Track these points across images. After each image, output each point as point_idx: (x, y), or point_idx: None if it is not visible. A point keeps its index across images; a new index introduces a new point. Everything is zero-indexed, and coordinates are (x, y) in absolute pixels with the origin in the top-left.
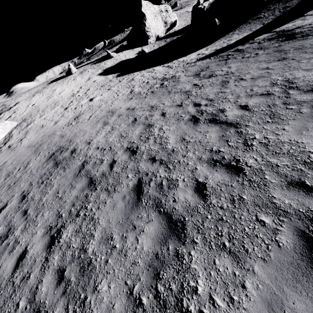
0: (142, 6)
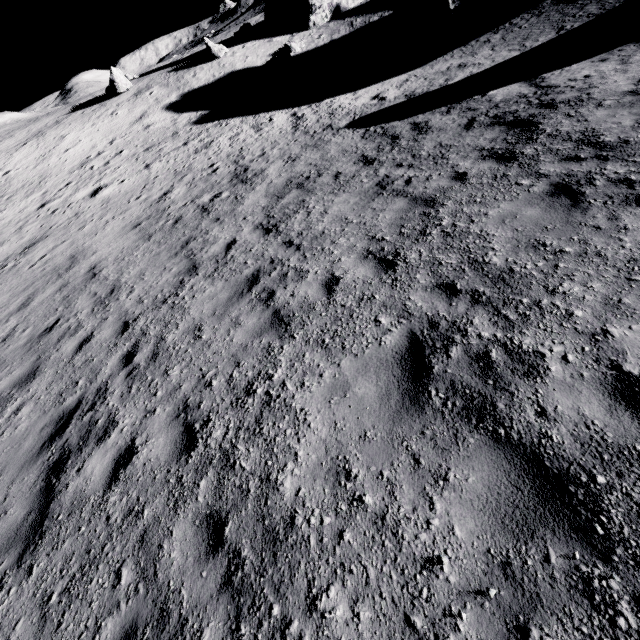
0: None
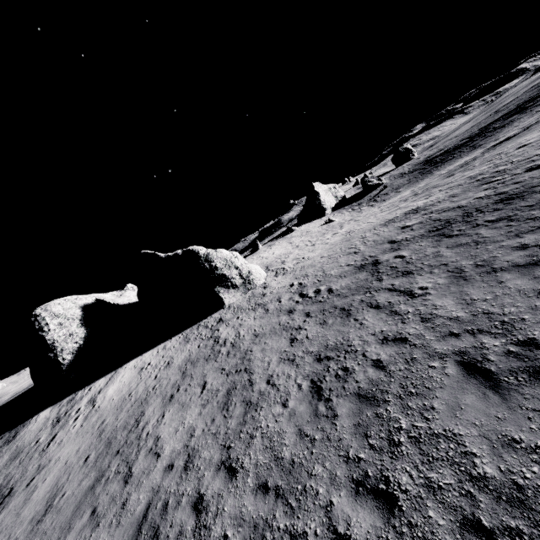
0: (314, 186)
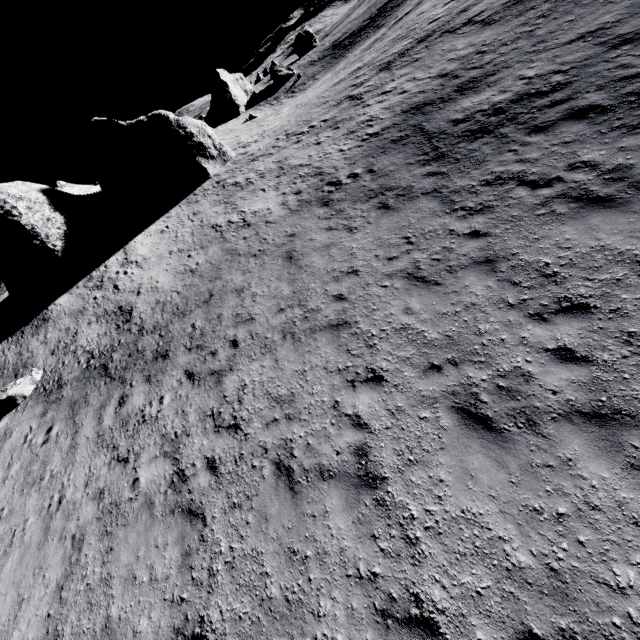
0: (220, 74)
